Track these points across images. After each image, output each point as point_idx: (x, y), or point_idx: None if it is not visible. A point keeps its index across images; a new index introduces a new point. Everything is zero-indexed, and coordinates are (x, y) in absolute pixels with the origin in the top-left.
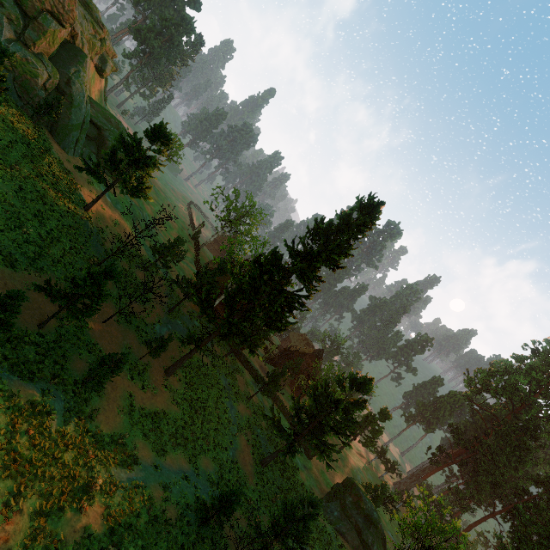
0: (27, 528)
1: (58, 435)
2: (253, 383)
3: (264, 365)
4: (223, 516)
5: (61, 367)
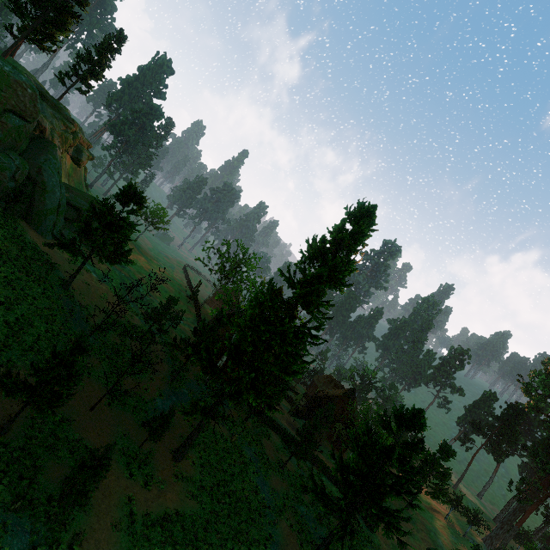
0: None
1: None
2: (284, 446)
3: (292, 421)
4: None
5: (29, 482)
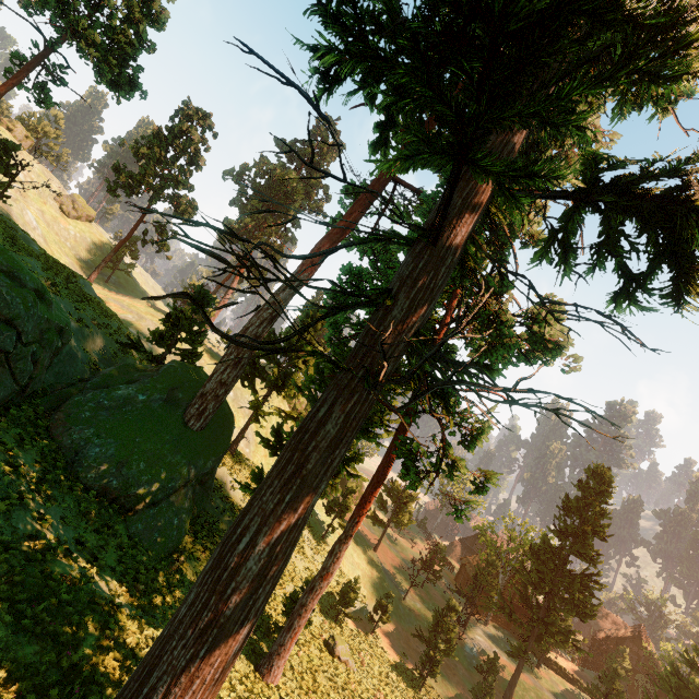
0: None
1: None
2: None
3: (581, 671)
4: None
5: None
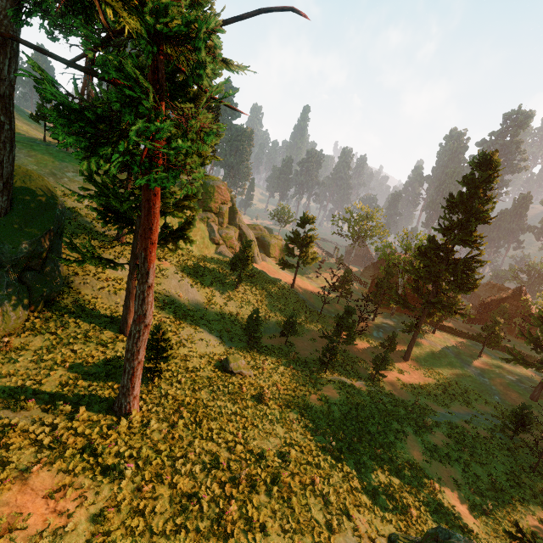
0: (417, 439)
1: (389, 402)
2: (473, 344)
3: (469, 327)
4: (525, 434)
5: (357, 373)
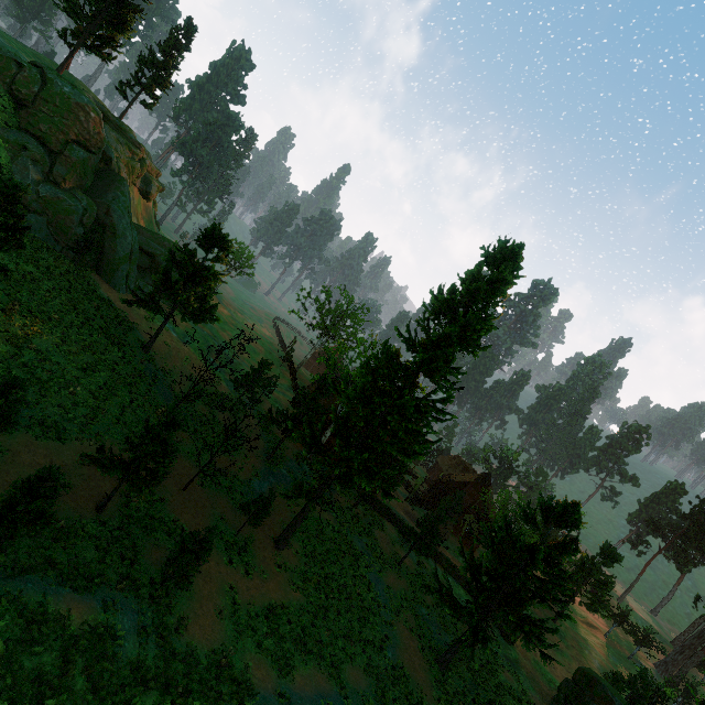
0: None
1: (131, 668)
2: (401, 539)
3: (411, 510)
4: None
5: (131, 562)
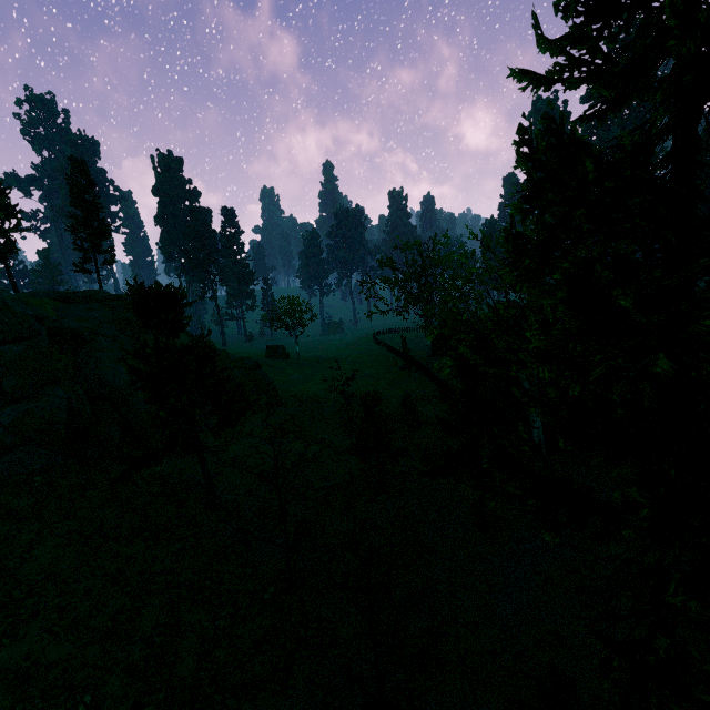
0: None
1: None
2: None
3: None
4: None
5: None
